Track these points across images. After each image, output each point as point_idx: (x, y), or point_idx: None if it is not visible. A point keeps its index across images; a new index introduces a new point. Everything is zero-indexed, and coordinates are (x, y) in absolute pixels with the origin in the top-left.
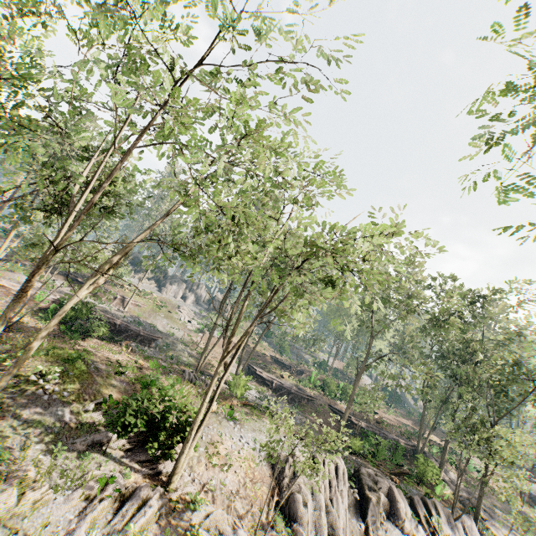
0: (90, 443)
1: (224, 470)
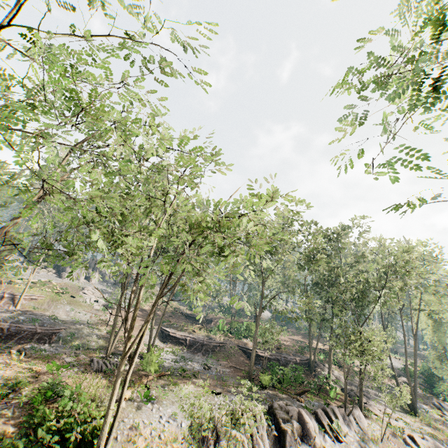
0: None
1: None
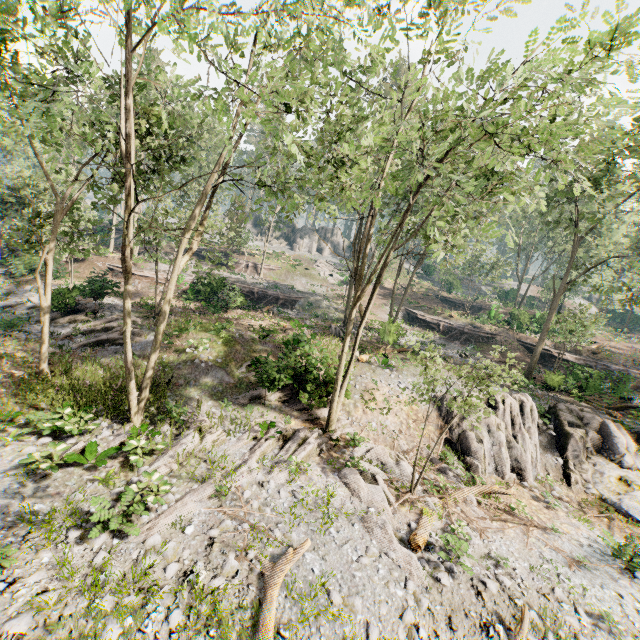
0: (251, 398)
1: (384, 413)
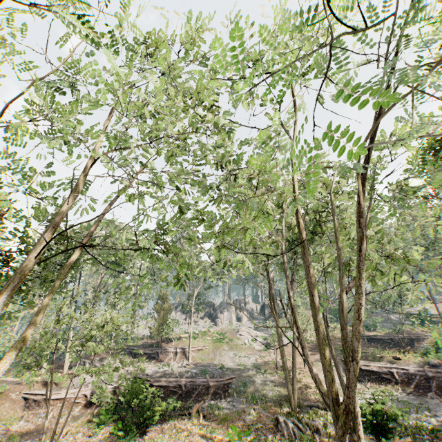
0: None
1: None
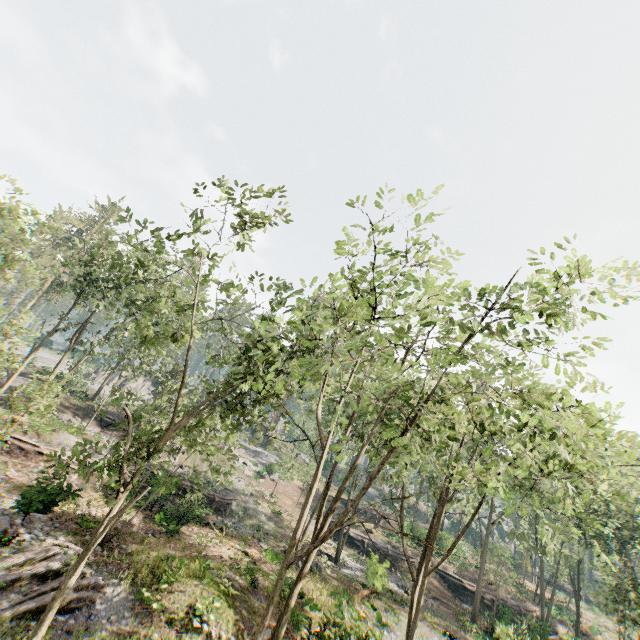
0: None
1: None
